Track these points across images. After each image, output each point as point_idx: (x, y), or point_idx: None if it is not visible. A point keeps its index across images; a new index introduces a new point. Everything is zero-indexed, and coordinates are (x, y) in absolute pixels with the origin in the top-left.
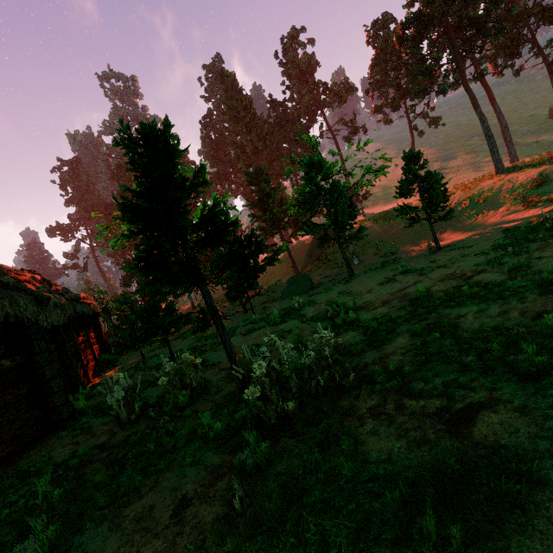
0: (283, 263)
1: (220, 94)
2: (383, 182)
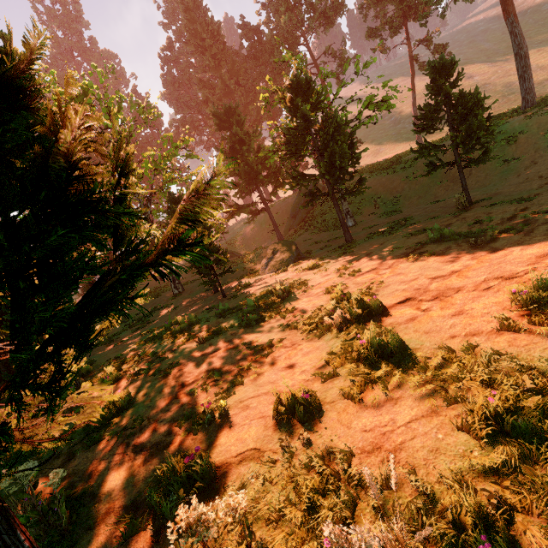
0: (264, 226)
1: (181, 19)
2: (372, 131)
